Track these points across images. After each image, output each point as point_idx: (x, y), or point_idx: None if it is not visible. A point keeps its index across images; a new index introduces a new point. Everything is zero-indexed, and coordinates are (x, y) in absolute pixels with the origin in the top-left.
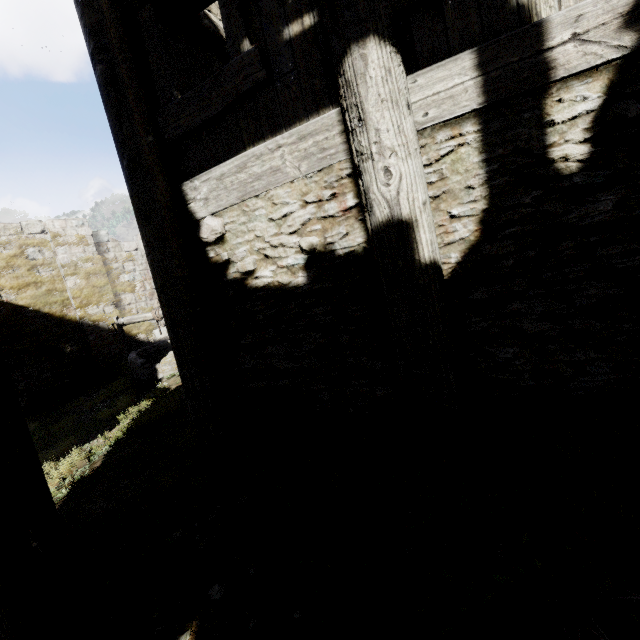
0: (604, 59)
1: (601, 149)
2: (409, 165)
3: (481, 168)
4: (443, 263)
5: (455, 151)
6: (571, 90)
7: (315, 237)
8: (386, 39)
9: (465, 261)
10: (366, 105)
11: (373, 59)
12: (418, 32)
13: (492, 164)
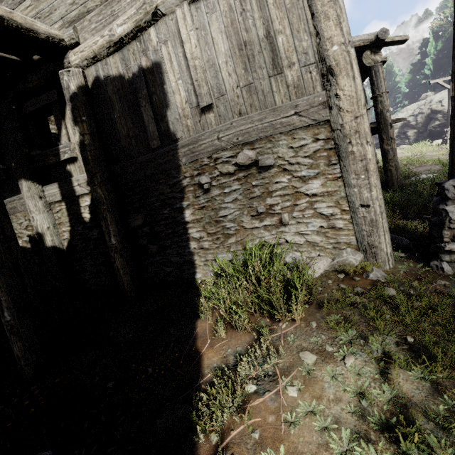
0: (85, 192)
1: (93, 216)
2: (40, 216)
3: (68, 217)
4: (64, 245)
5: (61, 210)
6: (84, 198)
7: (30, 232)
8: (28, 179)
9: (69, 245)
10: (24, 198)
11: (24, 185)
12: (46, 173)
13: (70, 216)
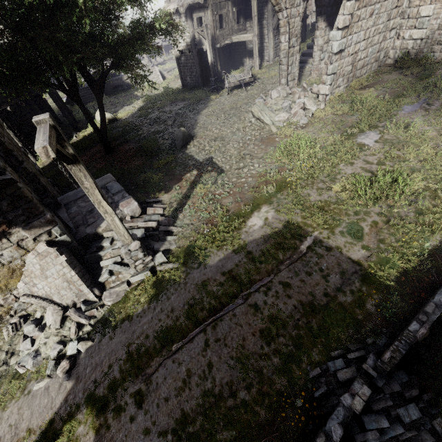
0: None
1: None
2: None
3: None
4: None
5: None
6: None
7: None
8: None
9: None
10: None
11: None
12: None
13: None
